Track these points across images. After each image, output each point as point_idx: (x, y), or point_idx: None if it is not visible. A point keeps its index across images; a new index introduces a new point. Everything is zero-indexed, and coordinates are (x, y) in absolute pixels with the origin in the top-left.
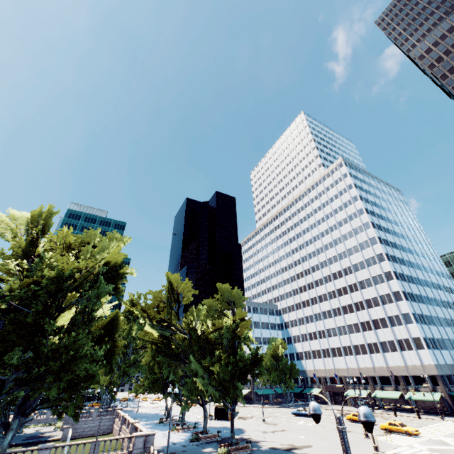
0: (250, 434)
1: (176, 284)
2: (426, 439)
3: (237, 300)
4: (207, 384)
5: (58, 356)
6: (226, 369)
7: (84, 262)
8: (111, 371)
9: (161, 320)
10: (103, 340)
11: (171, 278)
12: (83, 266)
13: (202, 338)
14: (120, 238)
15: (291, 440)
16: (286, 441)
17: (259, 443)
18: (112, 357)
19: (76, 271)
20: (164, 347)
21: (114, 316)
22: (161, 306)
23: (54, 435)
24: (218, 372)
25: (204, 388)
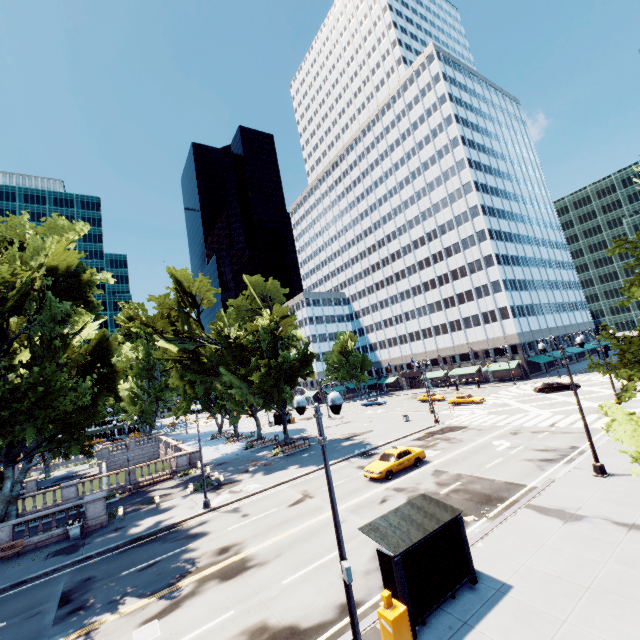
0: (311, 432)
1: (186, 283)
2: (490, 405)
3: (274, 294)
4: (247, 395)
5: (22, 397)
6: (268, 376)
7: (8, 271)
8: (117, 401)
9: (179, 333)
10: (95, 368)
11: (176, 276)
12: (9, 277)
13: (235, 346)
14: (69, 226)
15: (354, 430)
16: (348, 431)
17: None
18: (114, 386)
19: (2, 286)
20: (193, 363)
21: (101, 337)
22: (174, 316)
23: (90, 472)
24: (259, 380)
25: (243, 399)
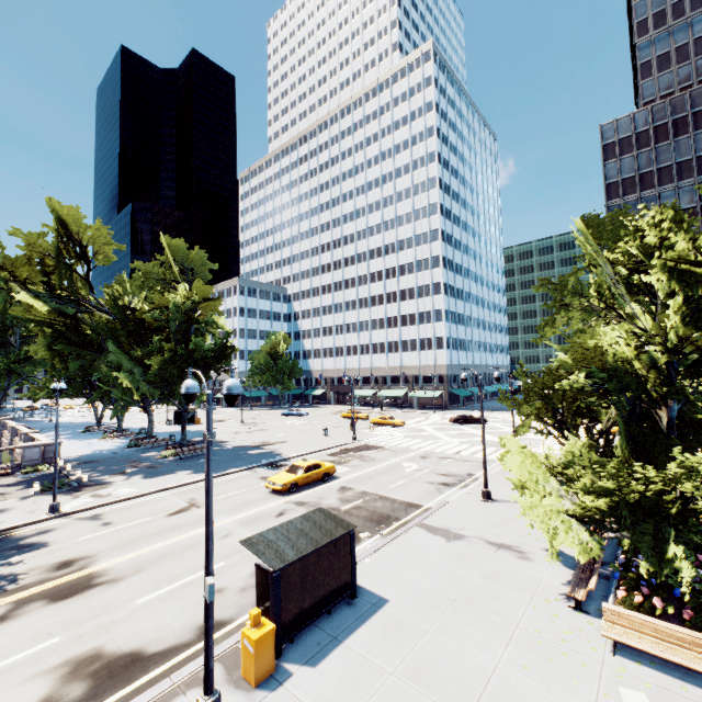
0: (217, 436)
1: (75, 225)
2: (409, 429)
3: (198, 267)
4: (140, 382)
5: None
6: (172, 363)
7: None
8: None
9: (55, 288)
10: None
11: (61, 212)
12: None
13: (134, 320)
14: None
15: (267, 438)
16: (260, 439)
17: (226, 443)
18: None
19: None
20: (69, 332)
21: None
22: (50, 265)
23: None
24: (159, 366)
25: (134, 386)
